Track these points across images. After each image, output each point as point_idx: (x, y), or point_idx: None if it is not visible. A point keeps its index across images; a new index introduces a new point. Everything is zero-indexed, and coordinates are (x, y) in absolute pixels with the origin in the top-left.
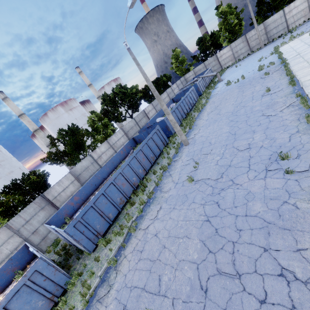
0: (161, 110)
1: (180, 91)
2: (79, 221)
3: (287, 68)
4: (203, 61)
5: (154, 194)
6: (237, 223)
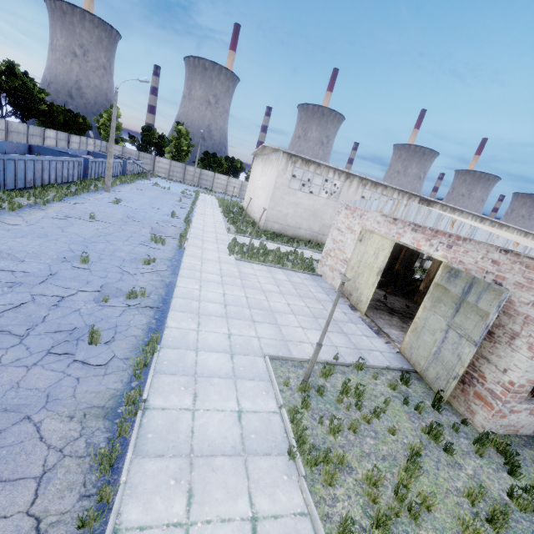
0: (72, 149)
1: (100, 153)
2: (4, 160)
3: (196, 200)
4: (138, 149)
5: (74, 197)
6: (145, 218)
